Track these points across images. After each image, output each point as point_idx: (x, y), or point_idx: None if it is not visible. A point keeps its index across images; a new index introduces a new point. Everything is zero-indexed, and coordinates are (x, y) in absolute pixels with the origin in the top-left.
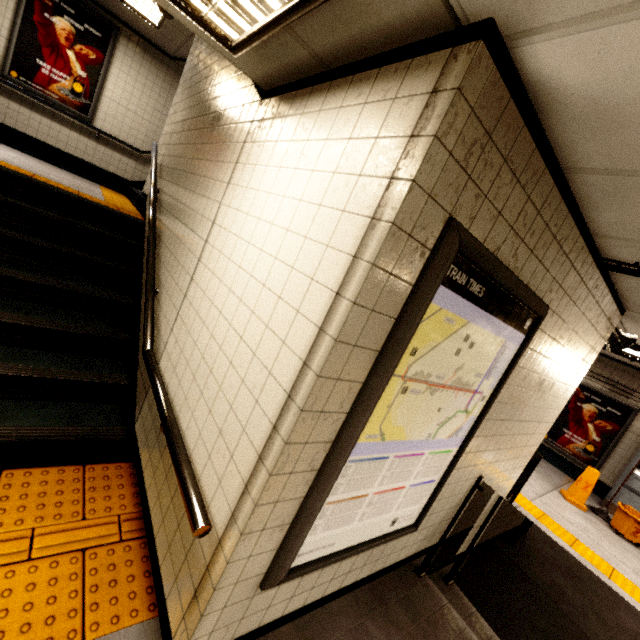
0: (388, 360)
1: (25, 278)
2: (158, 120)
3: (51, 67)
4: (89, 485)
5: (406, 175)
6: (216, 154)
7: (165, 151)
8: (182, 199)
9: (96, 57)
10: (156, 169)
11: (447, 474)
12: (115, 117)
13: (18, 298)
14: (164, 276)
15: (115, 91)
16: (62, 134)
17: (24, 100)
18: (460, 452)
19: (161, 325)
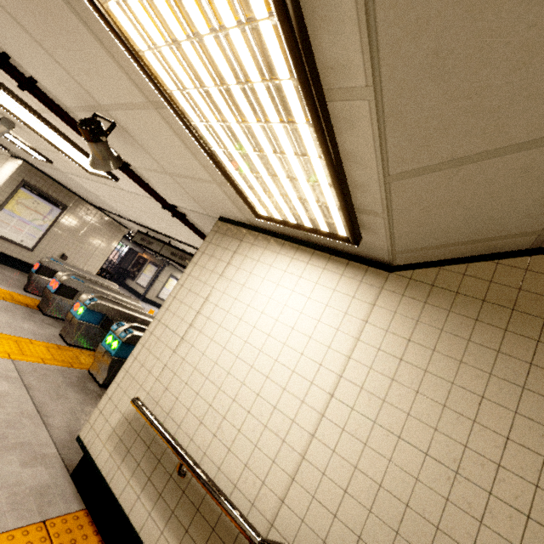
0: (11, 195)
1: None
2: None
3: None
4: None
5: (13, 172)
6: None
7: None
8: None
9: None
10: None
11: (41, 237)
12: None
13: None
14: None
15: None
16: None
17: None
18: (44, 232)
19: None
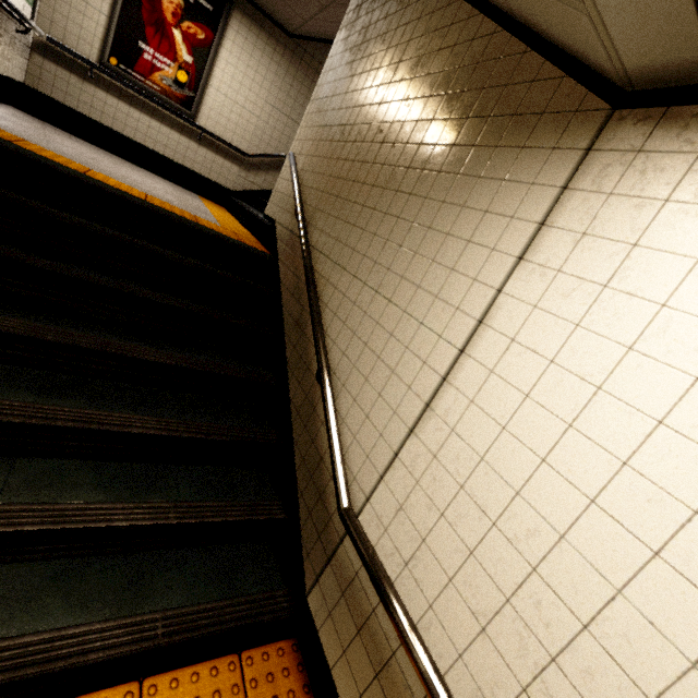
0: None
1: (154, 358)
2: (268, 115)
3: (154, 51)
4: (252, 697)
5: None
6: (459, 193)
7: (307, 165)
8: (367, 250)
9: (205, 37)
10: (300, 191)
11: None
12: (220, 112)
13: (143, 383)
14: (341, 366)
15: (223, 80)
16: (161, 134)
17: (123, 93)
18: None
19: (349, 452)
